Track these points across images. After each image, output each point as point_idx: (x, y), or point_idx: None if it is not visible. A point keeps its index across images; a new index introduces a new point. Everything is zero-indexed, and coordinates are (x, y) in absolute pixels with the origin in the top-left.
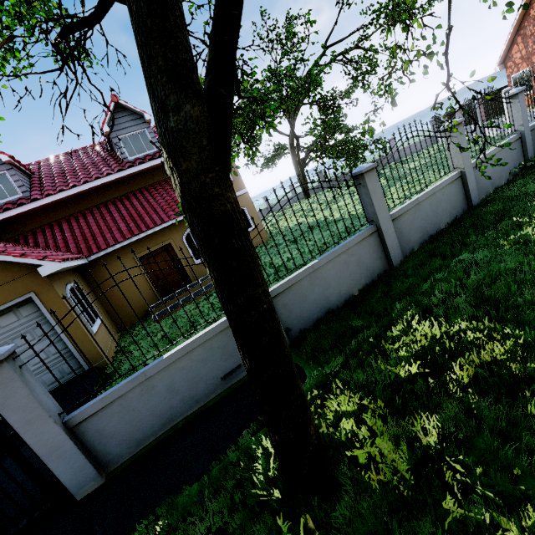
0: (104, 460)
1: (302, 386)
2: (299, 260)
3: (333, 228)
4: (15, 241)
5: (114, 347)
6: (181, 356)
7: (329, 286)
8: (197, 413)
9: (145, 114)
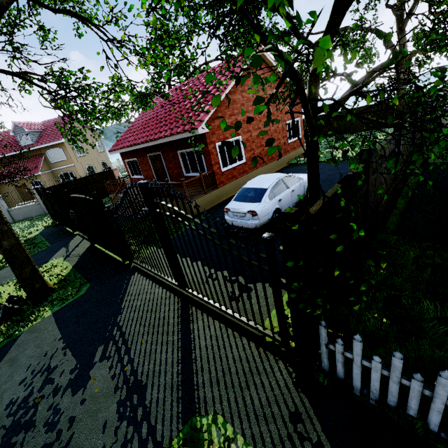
0: None
1: None
2: None
3: None
4: None
5: None
6: None
7: None
8: None
9: (25, 129)
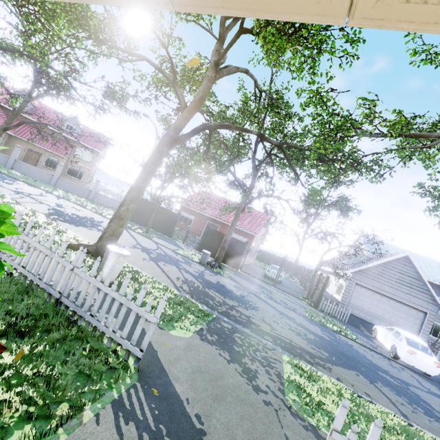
0: None
1: None
2: None
3: None
4: (8, 115)
5: None
6: None
7: (31, 172)
8: None
9: (81, 125)
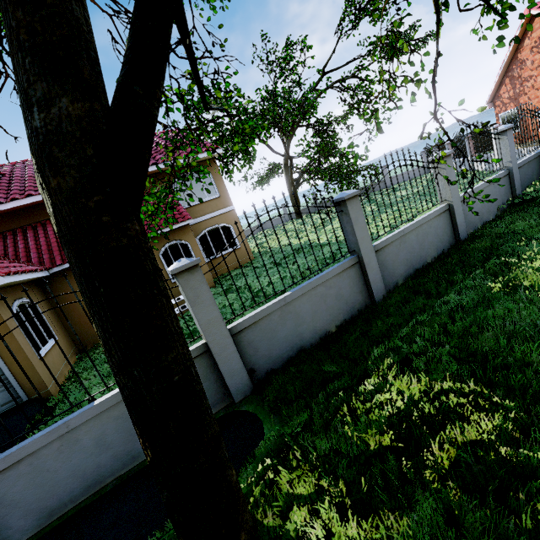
0: (1, 536)
1: (234, 476)
2: (279, 286)
3: (318, 253)
4: None
5: (67, 372)
6: (117, 402)
7: (303, 321)
8: (132, 473)
9: None
